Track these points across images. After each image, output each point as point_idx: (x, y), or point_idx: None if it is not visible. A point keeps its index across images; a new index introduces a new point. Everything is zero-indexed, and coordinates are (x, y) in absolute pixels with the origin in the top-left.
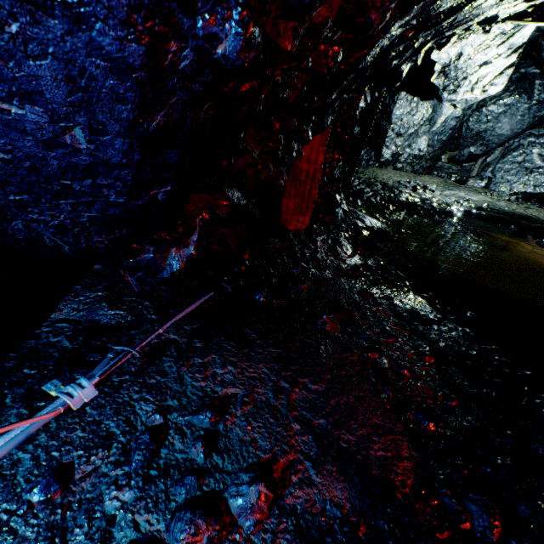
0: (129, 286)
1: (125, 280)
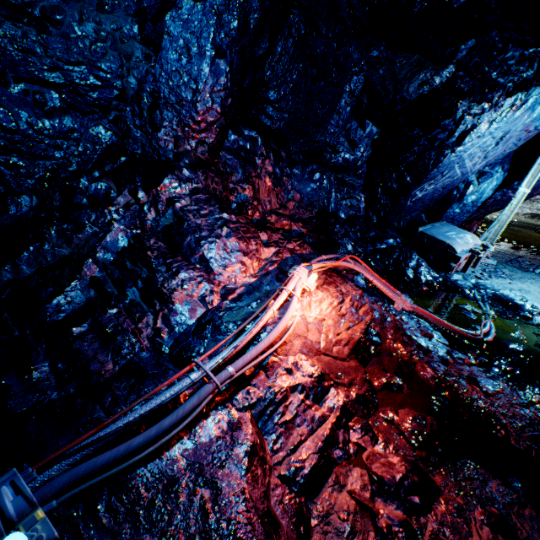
0: None
1: None
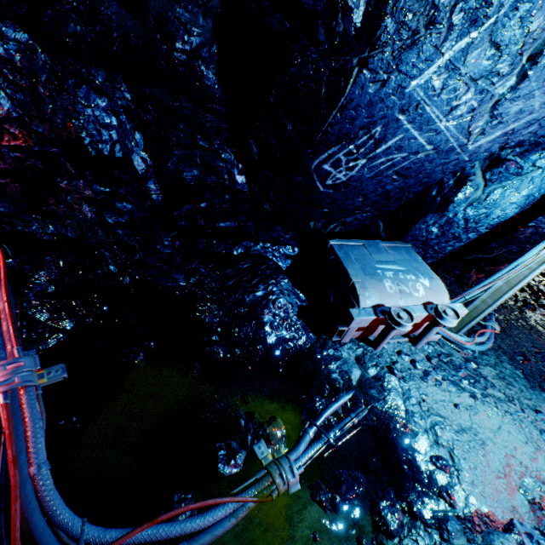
0: (467, 280)
1: (470, 275)
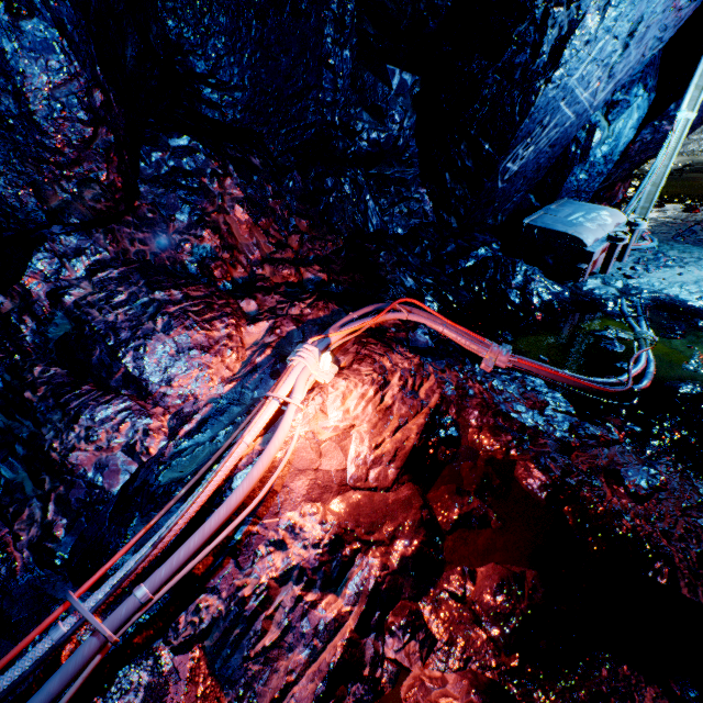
0: None
1: None
